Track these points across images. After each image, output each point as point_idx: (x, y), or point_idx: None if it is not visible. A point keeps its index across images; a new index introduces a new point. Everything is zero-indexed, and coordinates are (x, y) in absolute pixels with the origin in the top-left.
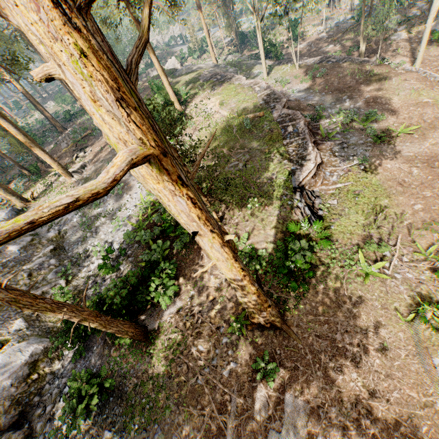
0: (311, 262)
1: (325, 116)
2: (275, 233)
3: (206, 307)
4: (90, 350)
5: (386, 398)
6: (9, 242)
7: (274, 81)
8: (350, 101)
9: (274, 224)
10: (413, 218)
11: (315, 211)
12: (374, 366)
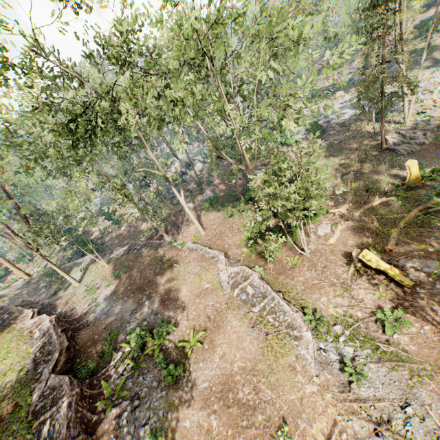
0: None
1: (120, 343)
2: None
3: None
4: None
5: None
6: None
7: (85, 288)
8: (149, 303)
9: None
10: None
11: None
12: None
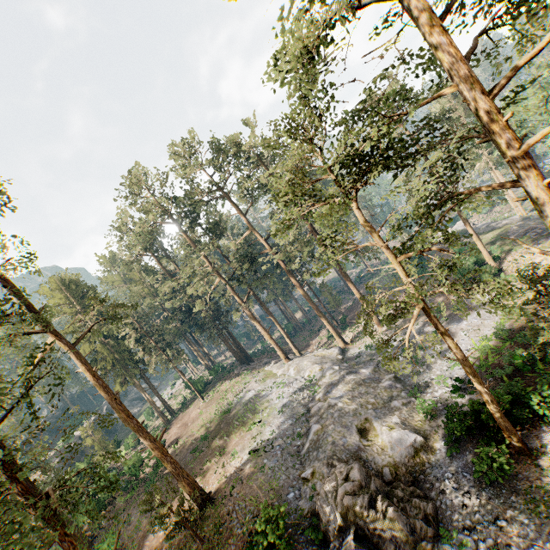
0: None
1: None
2: None
3: None
4: (463, 454)
5: None
6: (355, 368)
7: None
8: None
9: None
10: None
11: None
12: None
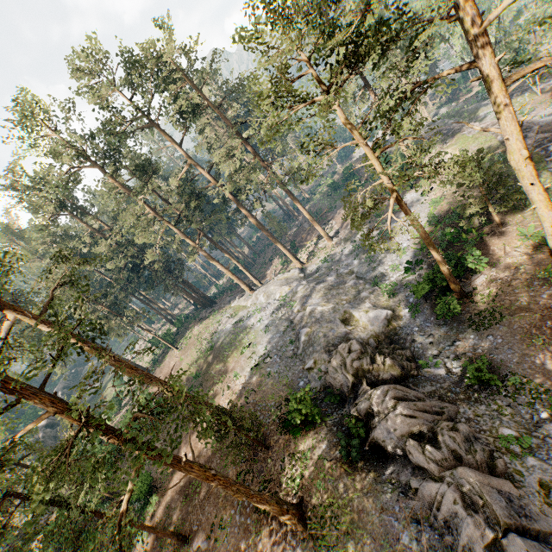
0: None
1: None
2: None
3: (509, 273)
4: (422, 312)
5: None
6: (320, 279)
7: None
8: None
9: None
10: None
11: None
12: None
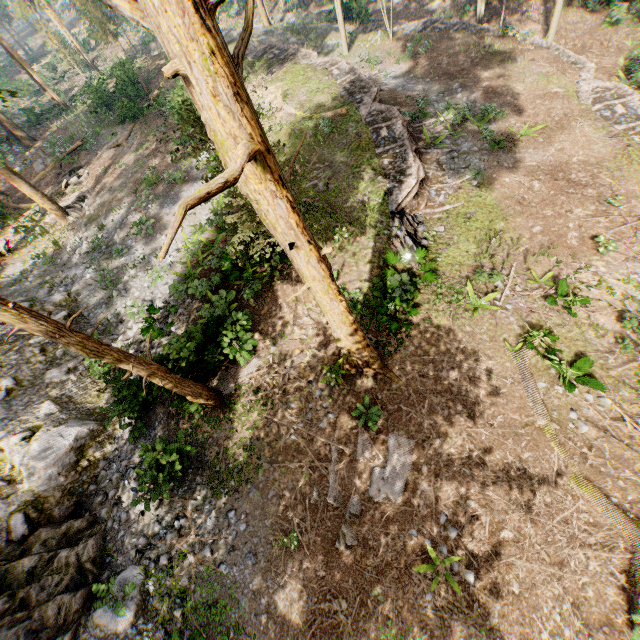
0: (414, 301)
1: (430, 113)
2: (370, 269)
3: (292, 362)
4: (152, 428)
5: (490, 423)
6: None
7: (358, 59)
8: (462, 92)
9: (368, 258)
10: (531, 243)
11: (418, 241)
12: (479, 397)
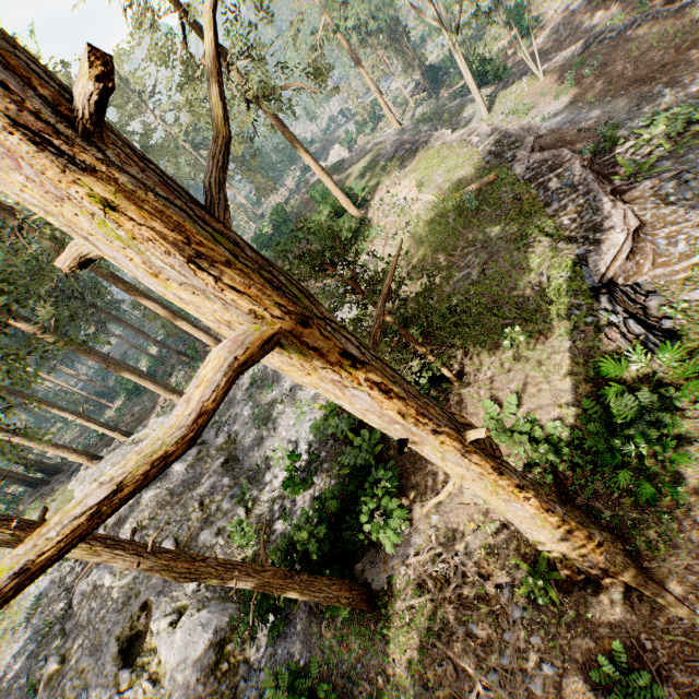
0: (674, 432)
1: (622, 137)
2: (573, 385)
3: (465, 545)
4: (292, 624)
5: None
6: None
7: (502, 116)
8: (672, 91)
9: (566, 368)
10: None
11: (652, 323)
12: None
